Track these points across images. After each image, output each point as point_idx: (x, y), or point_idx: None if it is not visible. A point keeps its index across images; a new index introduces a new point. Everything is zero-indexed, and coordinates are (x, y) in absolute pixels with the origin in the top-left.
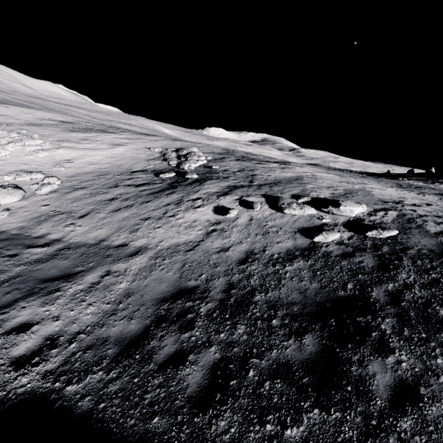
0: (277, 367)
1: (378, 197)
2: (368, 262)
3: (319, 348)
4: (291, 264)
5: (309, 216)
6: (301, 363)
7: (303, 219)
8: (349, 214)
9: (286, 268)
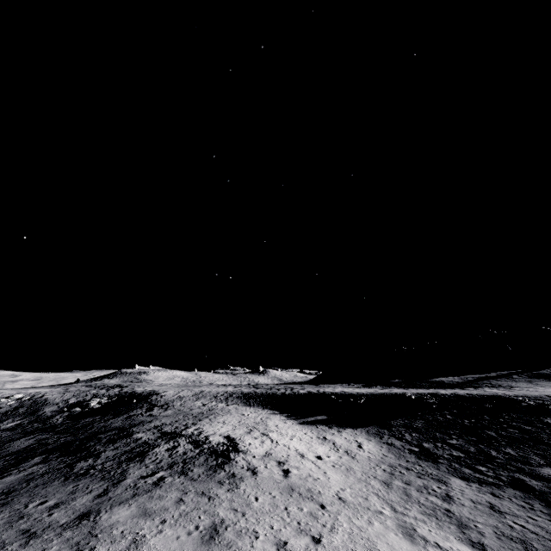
0: (4, 416)
1: (30, 392)
2: (22, 403)
3: (11, 413)
4: (1, 409)
5: (4, 401)
6: (8, 414)
7: (2, 402)
8: (18, 397)
9: (0, 410)
